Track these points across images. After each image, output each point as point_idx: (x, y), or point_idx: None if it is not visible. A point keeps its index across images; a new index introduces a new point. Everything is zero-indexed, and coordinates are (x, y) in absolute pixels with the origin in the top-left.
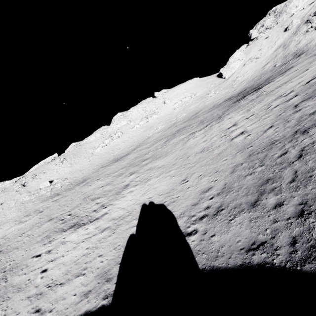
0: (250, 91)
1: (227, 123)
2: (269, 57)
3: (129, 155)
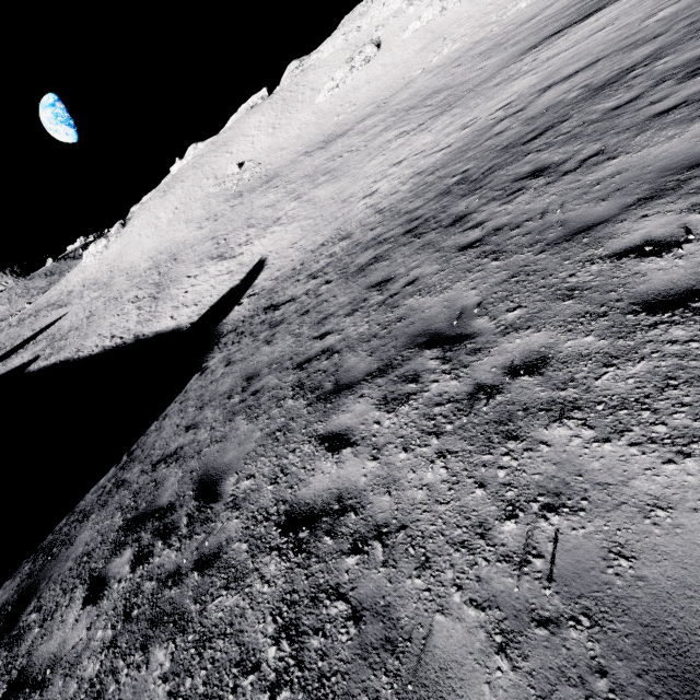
0: None
1: (413, 145)
2: None
3: (340, 141)
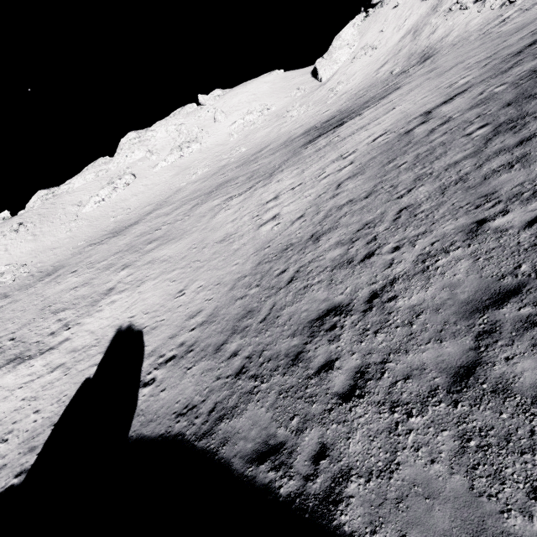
0: (333, 124)
1: (271, 190)
2: (390, 51)
3: (136, 226)
